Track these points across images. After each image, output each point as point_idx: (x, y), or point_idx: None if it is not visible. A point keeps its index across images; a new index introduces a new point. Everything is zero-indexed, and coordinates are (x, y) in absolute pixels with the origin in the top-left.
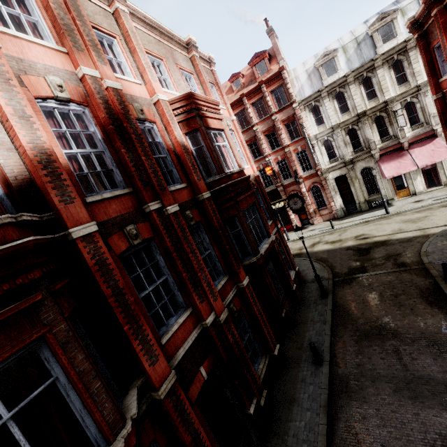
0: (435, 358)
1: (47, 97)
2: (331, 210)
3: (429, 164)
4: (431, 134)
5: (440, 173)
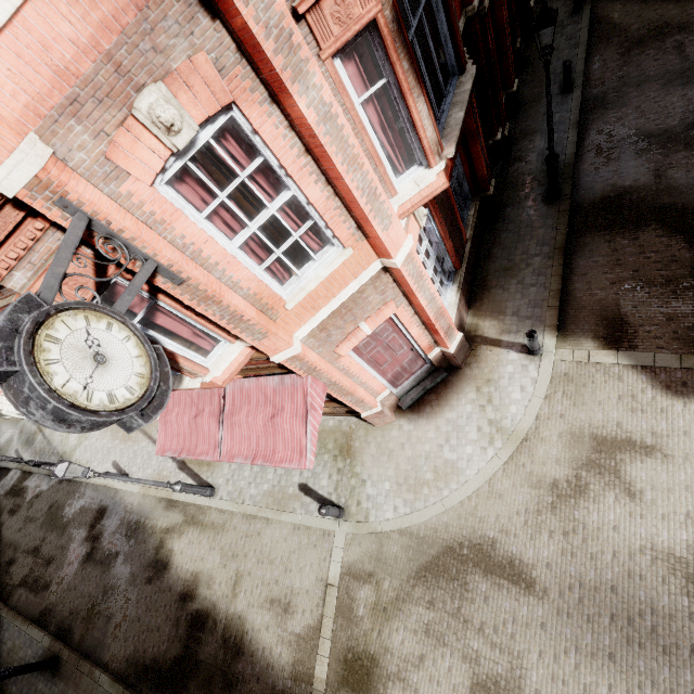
0: None
1: None
2: None
3: None
4: None
5: None
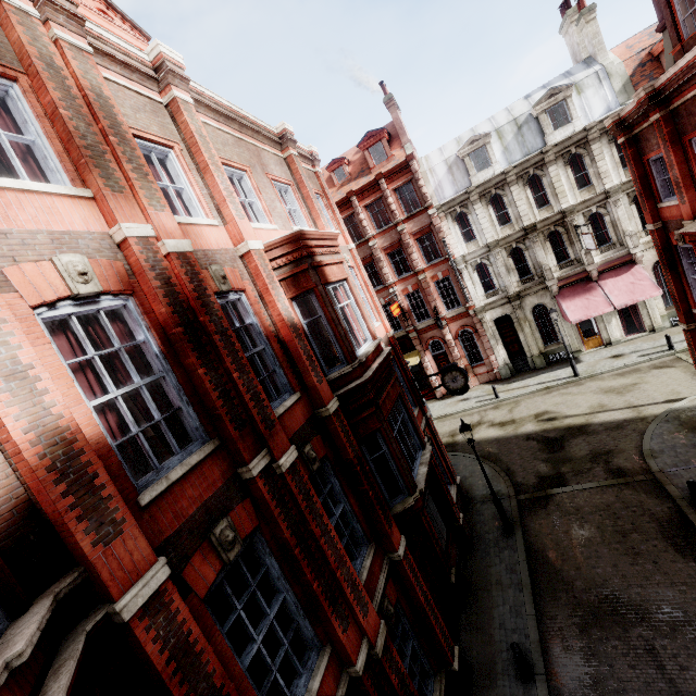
0: None
1: (58, 298)
2: (491, 367)
3: (629, 304)
4: (627, 259)
5: (642, 314)
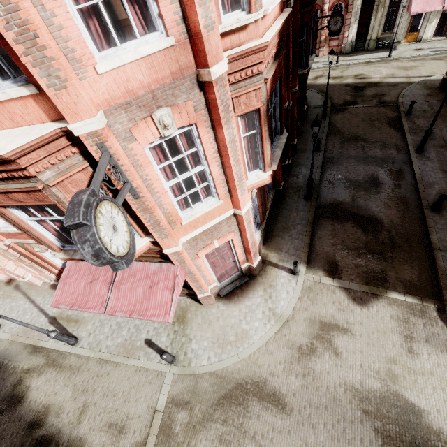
0: (381, 150)
1: None
2: (341, 42)
3: None
4: None
5: None
